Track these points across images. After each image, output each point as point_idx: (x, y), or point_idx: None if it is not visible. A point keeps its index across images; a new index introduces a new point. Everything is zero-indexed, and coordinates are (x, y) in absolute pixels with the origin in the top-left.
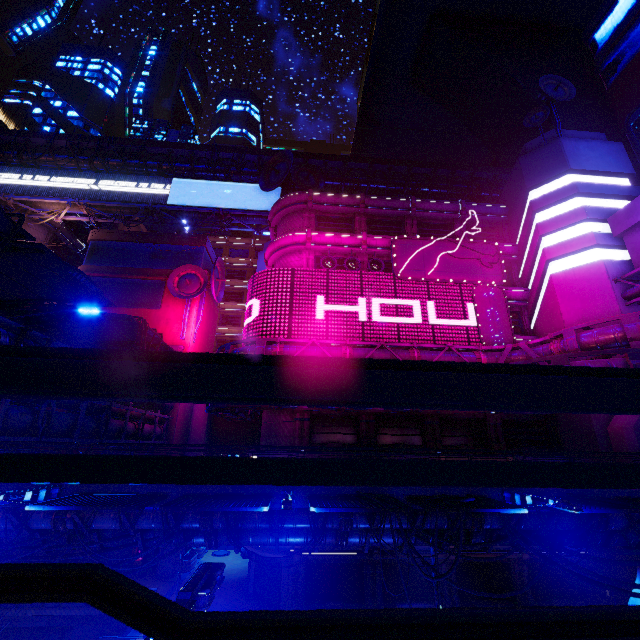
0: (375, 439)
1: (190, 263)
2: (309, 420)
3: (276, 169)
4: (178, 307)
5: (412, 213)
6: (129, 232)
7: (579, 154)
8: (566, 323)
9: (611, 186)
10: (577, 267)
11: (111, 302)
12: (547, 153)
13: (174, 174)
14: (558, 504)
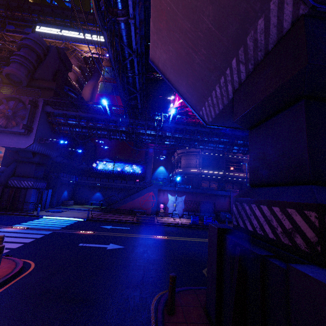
0: None
1: None
2: None
3: None
4: None
5: None
6: None
7: None
8: None
9: None
10: None
11: None
12: None
13: None
14: None
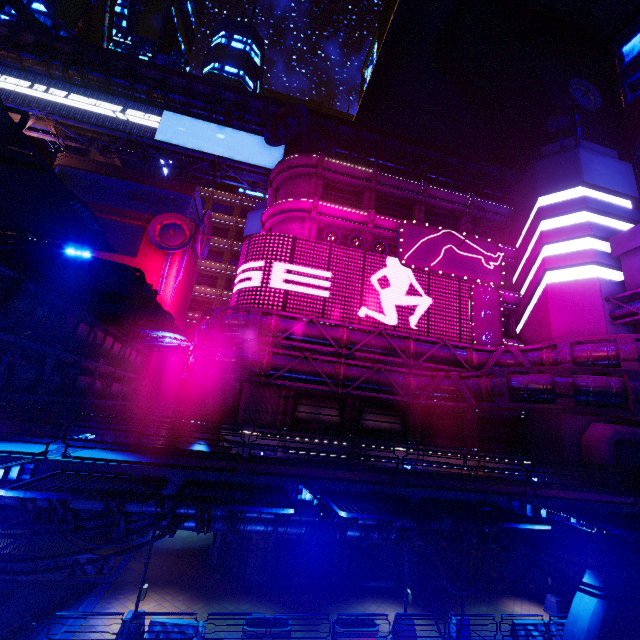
0: (358, 424)
1: (175, 211)
2: (294, 398)
3: (286, 123)
4: (157, 259)
5: (422, 198)
6: (106, 164)
7: (593, 168)
8: (553, 333)
9: (616, 206)
10: (573, 281)
11: (111, 247)
12: (563, 161)
13: (165, 105)
14: (583, 524)
